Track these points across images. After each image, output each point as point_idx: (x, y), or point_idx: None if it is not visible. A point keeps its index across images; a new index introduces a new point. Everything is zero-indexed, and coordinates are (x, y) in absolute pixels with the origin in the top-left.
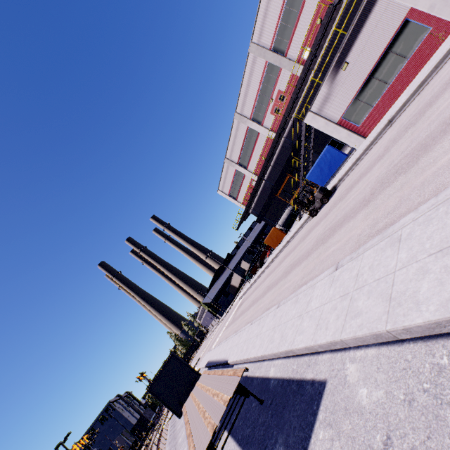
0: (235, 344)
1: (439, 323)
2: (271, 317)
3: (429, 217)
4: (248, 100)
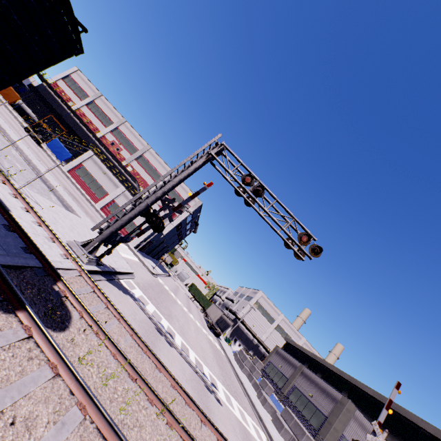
0: None
1: (4, 129)
2: None
3: (24, 144)
4: (128, 132)
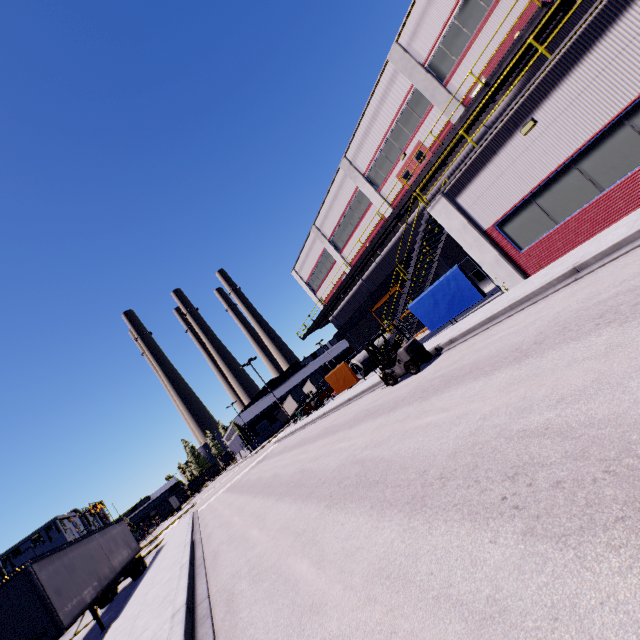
0: (155, 580)
1: None
2: (151, 634)
3: None
4: (368, 143)
